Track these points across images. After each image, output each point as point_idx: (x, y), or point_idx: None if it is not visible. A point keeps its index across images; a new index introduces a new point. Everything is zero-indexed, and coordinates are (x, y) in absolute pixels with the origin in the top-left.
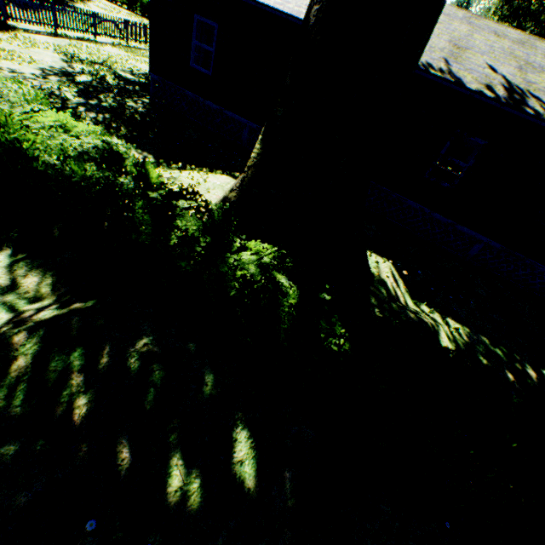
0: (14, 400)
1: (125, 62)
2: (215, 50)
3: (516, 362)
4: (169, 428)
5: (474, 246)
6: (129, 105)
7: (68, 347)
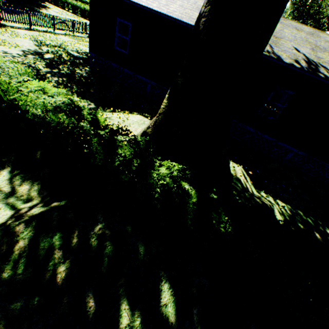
0: (18, 270)
1: (73, 45)
2: (130, 39)
3: (320, 226)
4: (119, 284)
5: (288, 154)
6: (77, 72)
7: (51, 232)
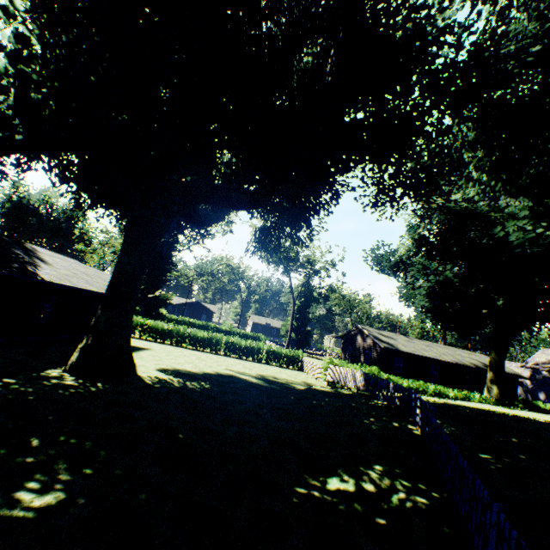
0: None
1: None
2: (402, 365)
3: None
4: None
5: None
6: None
7: None
